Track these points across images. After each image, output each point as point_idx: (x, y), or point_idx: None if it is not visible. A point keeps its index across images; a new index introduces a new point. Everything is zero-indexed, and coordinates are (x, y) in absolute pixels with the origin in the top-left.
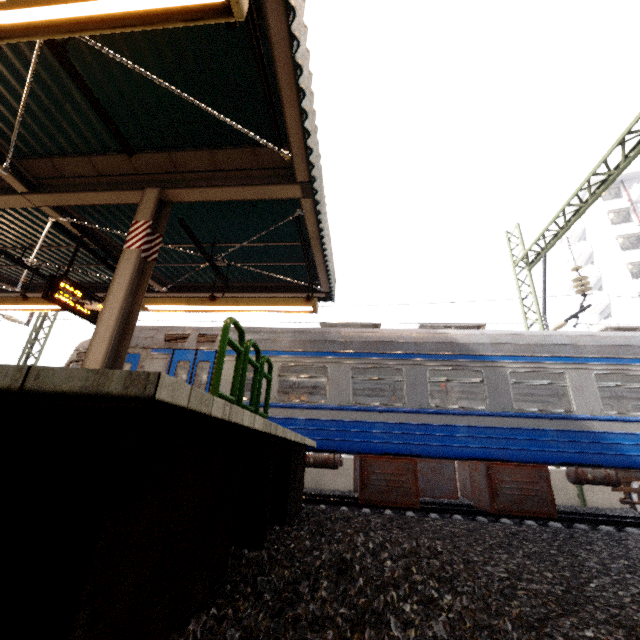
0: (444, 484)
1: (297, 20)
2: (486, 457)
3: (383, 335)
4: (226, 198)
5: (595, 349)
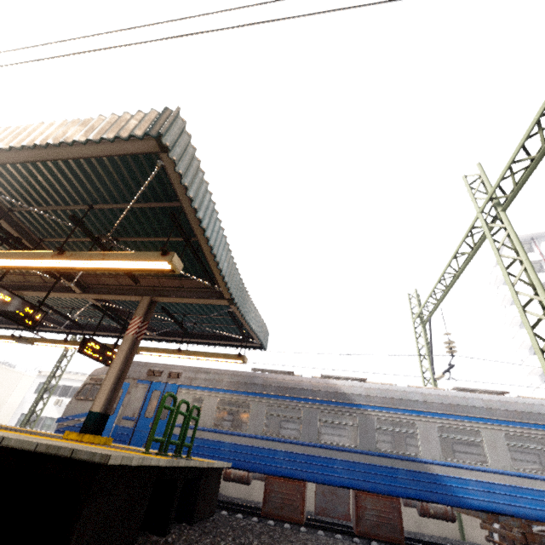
0: (340, 506)
1: (217, 244)
2: (353, 487)
3: (291, 382)
4: (187, 302)
5: (439, 406)
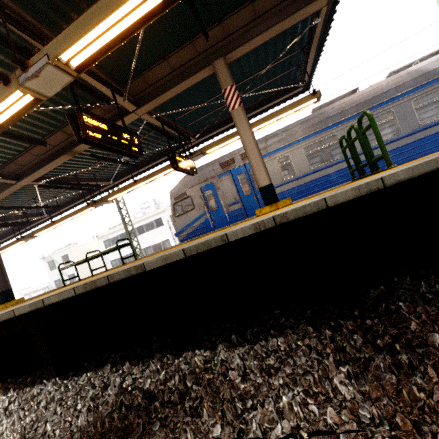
0: None
1: None
2: None
3: (367, 94)
4: (266, 39)
5: None
